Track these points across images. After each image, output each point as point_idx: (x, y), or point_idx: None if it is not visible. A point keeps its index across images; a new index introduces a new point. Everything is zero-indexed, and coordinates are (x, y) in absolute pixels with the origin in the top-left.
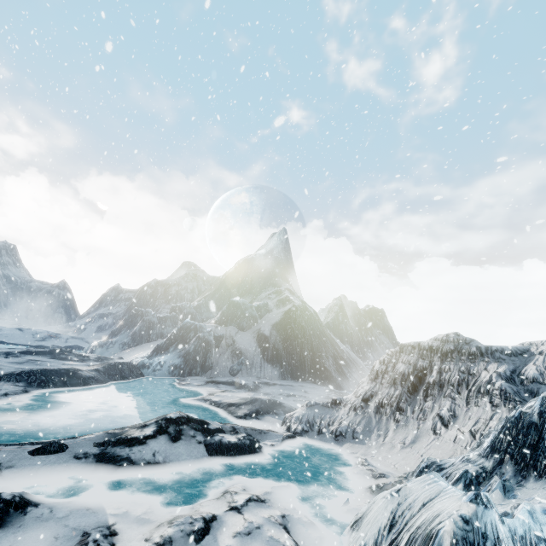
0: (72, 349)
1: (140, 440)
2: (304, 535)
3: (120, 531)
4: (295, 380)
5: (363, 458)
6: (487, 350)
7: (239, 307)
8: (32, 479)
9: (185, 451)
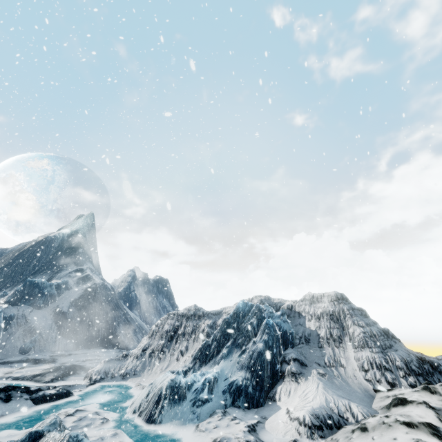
0: None
1: None
2: (107, 415)
3: (2, 441)
4: (89, 349)
5: (138, 383)
6: (206, 313)
7: (37, 286)
8: None
9: (17, 406)
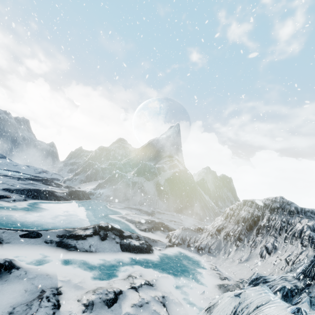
0: (54, 180)
1: (83, 237)
2: (175, 311)
3: (64, 292)
4: (175, 212)
5: (214, 265)
6: (302, 210)
7: (147, 167)
8: (19, 251)
9: (108, 247)
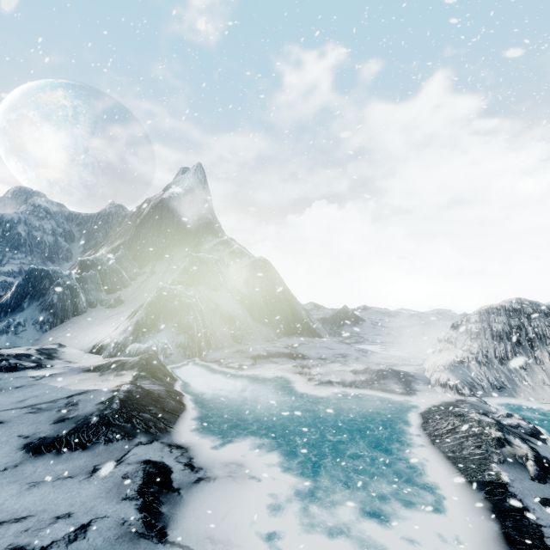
0: None
1: (541, 457)
2: None
3: None
4: (287, 337)
5: (546, 403)
6: None
7: (204, 263)
8: None
9: (549, 449)
